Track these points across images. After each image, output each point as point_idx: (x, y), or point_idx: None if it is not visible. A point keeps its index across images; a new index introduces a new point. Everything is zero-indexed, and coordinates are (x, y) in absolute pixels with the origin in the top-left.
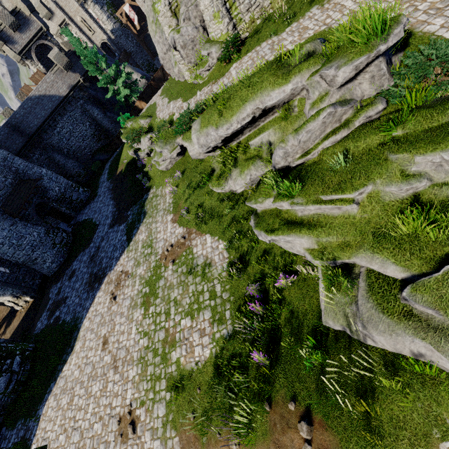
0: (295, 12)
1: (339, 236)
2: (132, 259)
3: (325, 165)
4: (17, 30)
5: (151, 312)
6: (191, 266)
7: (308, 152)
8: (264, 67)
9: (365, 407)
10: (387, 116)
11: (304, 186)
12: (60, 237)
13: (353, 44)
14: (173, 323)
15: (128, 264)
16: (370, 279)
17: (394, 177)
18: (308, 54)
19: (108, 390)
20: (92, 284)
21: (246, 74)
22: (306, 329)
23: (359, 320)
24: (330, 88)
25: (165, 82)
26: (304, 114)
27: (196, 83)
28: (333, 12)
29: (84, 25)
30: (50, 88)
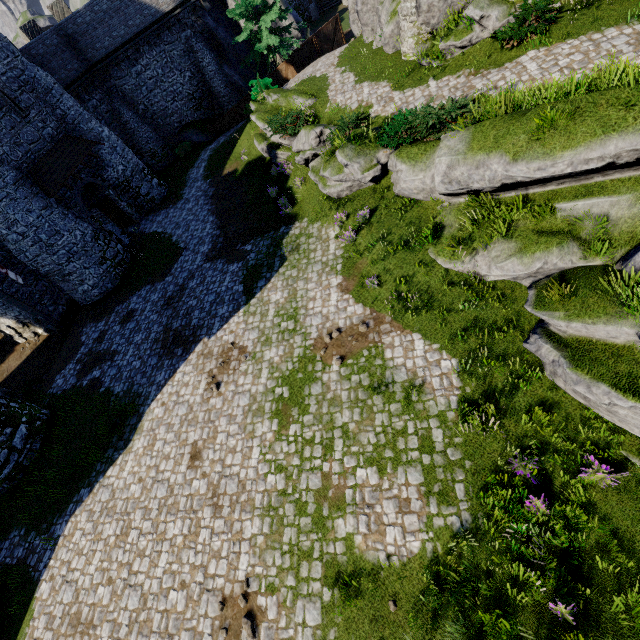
0: None
1: None
2: (254, 328)
3: None
4: None
5: (292, 433)
6: (379, 380)
7: None
8: None
9: None
10: None
11: None
12: (114, 249)
13: None
14: (340, 468)
15: (247, 336)
16: None
17: None
18: None
19: (200, 541)
20: (169, 346)
21: (569, 76)
22: None
23: None
24: None
25: (333, 45)
26: None
27: (425, 63)
28: None
29: None
30: None
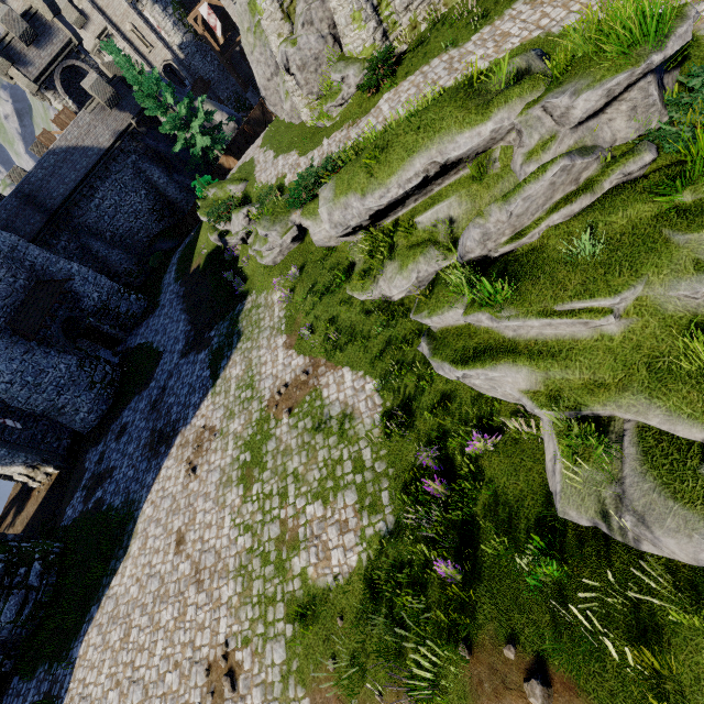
0: (486, 9)
1: (585, 371)
2: (220, 407)
3: (553, 253)
4: (33, 44)
5: (255, 493)
6: (319, 419)
7: (522, 233)
8: (443, 96)
9: (651, 659)
10: (662, 173)
11: (520, 289)
12: (102, 372)
13: (601, 55)
14: (293, 511)
15: (215, 416)
16: (646, 442)
17: (684, 271)
18: (516, 74)
19: (187, 619)
20: (155, 447)
21: (407, 109)
22: (524, 523)
23: (627, 510)
24: (558, 128)
25: (266, 126)
26: (510, 171)
27: (321, 126)
28: (552, 9)
29: (137, 37)
30: (84, 136)
